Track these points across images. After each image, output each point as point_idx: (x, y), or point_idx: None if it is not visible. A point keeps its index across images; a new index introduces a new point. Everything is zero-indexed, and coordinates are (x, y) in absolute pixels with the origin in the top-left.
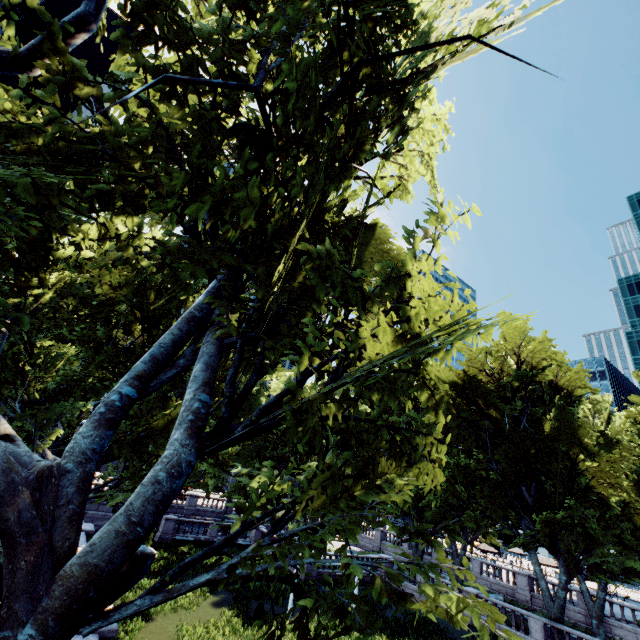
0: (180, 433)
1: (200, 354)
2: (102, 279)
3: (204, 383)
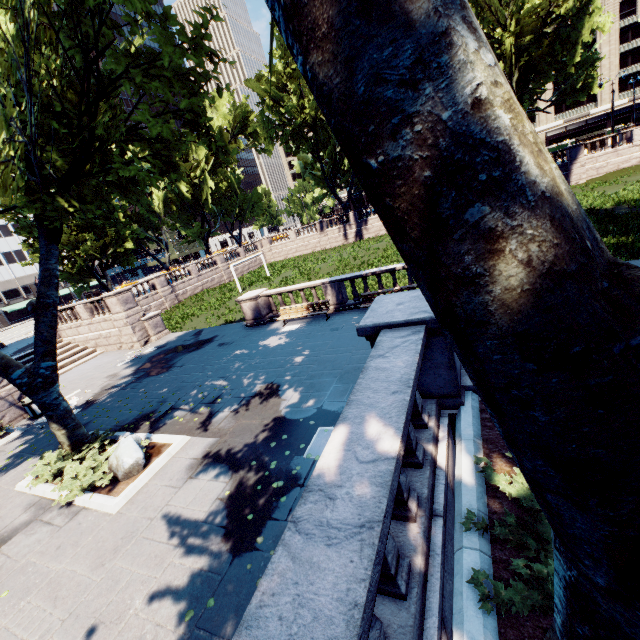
0: None
1: None
2: None
3: None
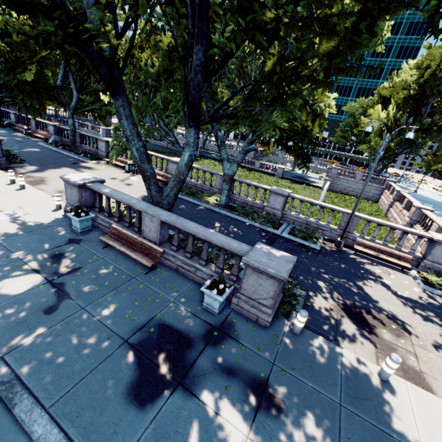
0: (75, 92)
1: (70, 75)
2: None
3: (74, 82)
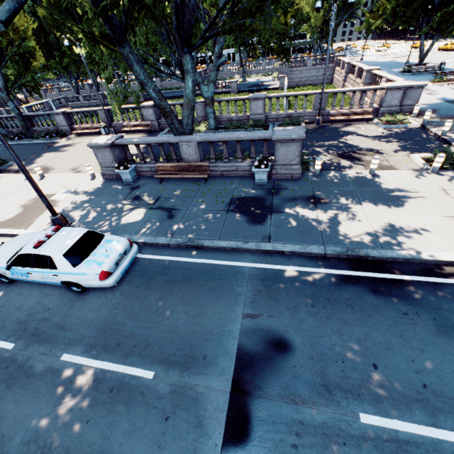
0: None
1: None
2: None
3: None
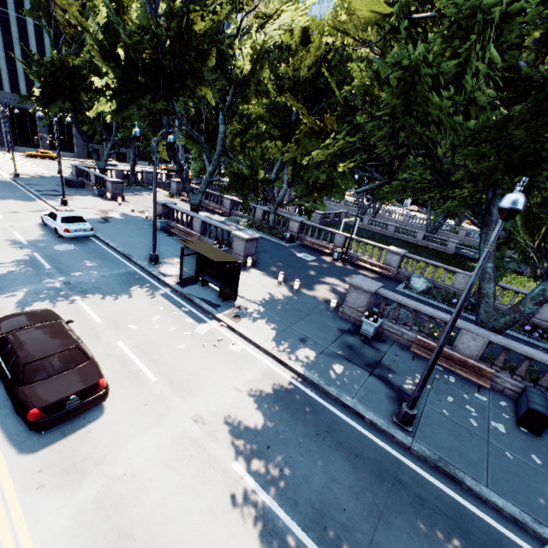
0: None
1: None
2: (305, 61)
3: None
